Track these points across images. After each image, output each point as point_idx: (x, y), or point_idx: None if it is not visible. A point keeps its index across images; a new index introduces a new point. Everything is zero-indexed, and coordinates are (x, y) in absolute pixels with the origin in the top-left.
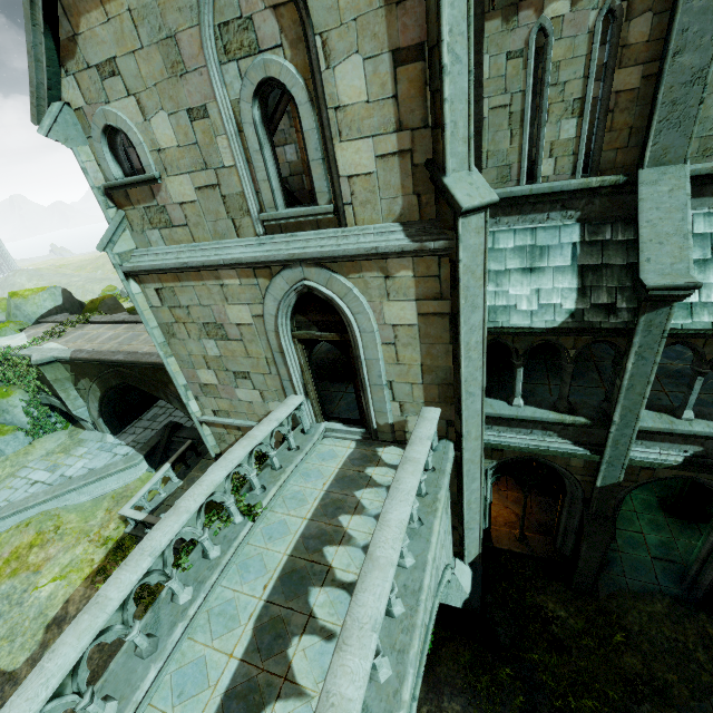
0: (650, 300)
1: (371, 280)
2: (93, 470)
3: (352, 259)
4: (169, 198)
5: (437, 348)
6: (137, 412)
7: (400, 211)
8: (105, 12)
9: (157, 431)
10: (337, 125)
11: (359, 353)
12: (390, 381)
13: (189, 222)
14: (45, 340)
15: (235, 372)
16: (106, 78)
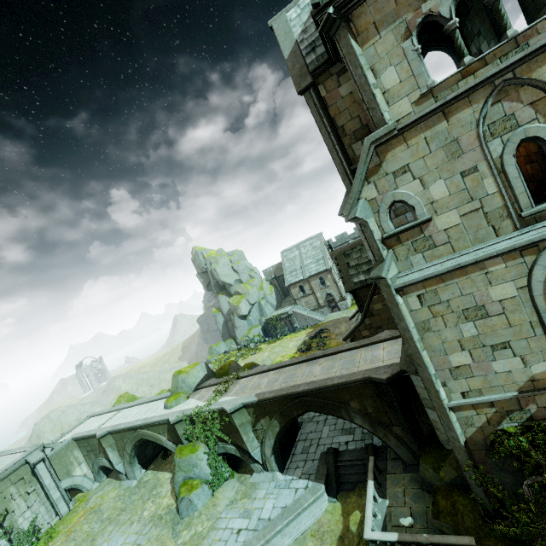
0: None
1: None
2: (286, 508)
3: None
4: (435, 229)
5: None
6: (287, 448)
7: None
8: (406, 145)
9: (319, 460)
10: None
11: None
12: None
13: (451, 239)
14: (220, 396)
15: (493, 346)
16: (398, 176)
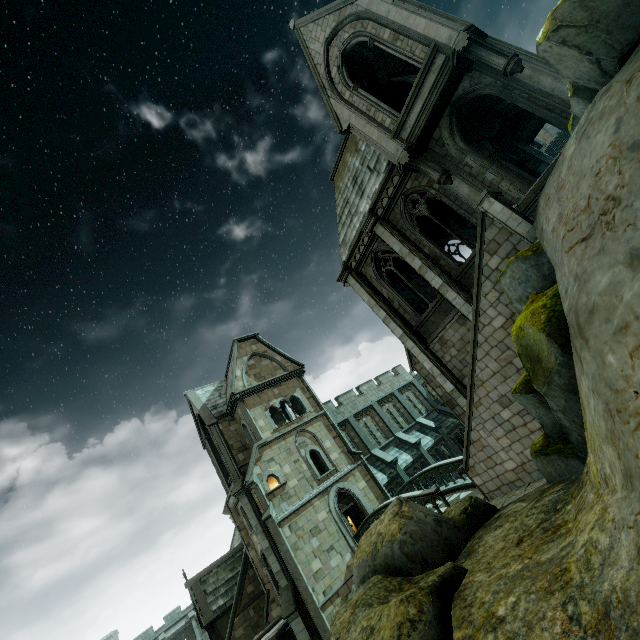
0: (394, 464)
1: (352, 479)
2: None
3: (345, 475)
4: (289, 487)
5: (375, 489)
6: None
7: (347, 462)
8: (271, 449)
9: None
10: (328, 451)
11: (361, 503)
12: (373, 509)
13: (297, 492)
14: None
15: (327, 549)
16: (270, 462)
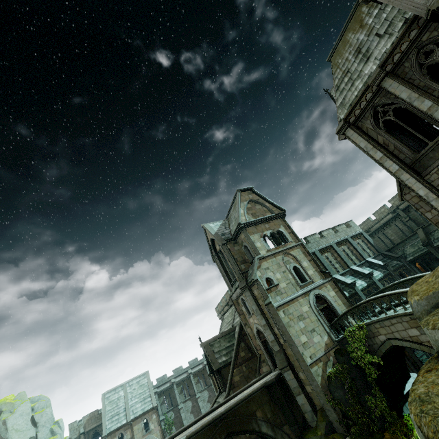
0: (353, 285)
1: (324, 289)
2: None
3: (320, 286)
4: (281, 288)
5: (342, 298)
6: None
7: (320, 278)
8: (266, 261)
9: None
10: (306, 269)
11: (333, 305)
12: (341, 311)
13: (286, 291)
14: None
15: (310, 330)
16: (266, 270)
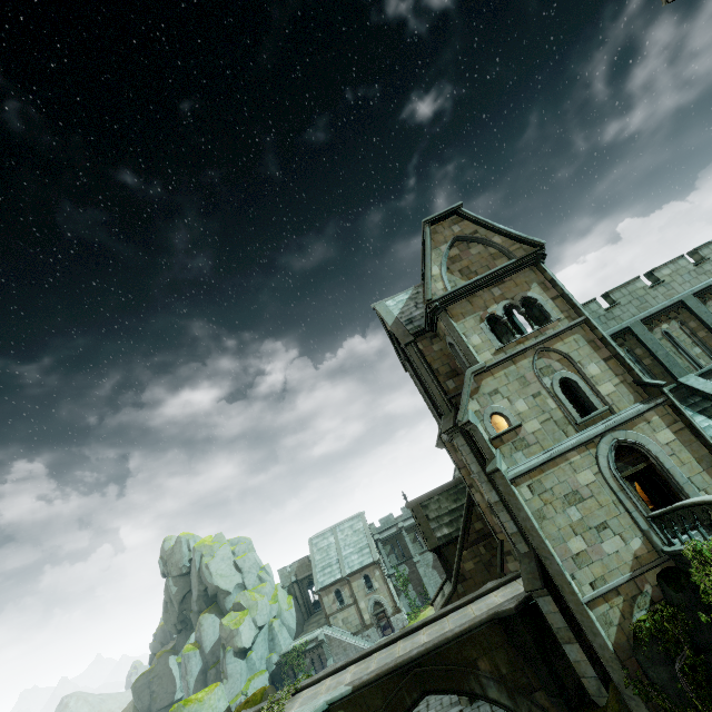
0: None
1: (643, 426)
2: None
3: (630, 420)
4: (526, 432)
5: (693, 445)
6: None
7: (633, 399)
8: (493, 377)
9: None
10: (594, 381)
11: (663, 466)
12: (688, 478)
13: (539, 440)
14: None
15: (596, 527)
16: (492, 396)
